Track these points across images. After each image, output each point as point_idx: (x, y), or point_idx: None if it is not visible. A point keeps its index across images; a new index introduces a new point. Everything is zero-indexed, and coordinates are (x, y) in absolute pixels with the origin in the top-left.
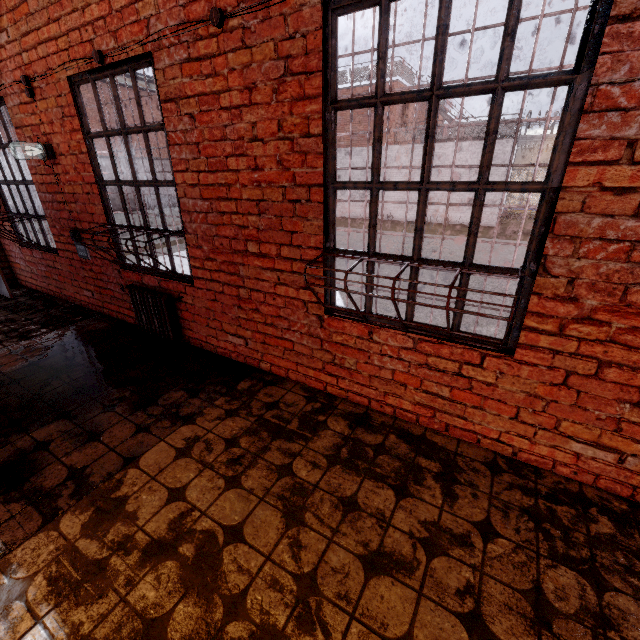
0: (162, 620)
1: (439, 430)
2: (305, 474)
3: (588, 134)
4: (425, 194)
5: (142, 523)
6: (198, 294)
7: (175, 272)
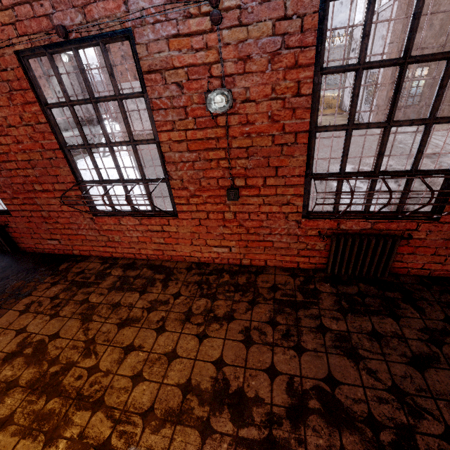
0: (16, 379)
1: (169, 259)
2: (95, 300)
3: (158, 119)
4: (111, 149)
5: (1, 349)
6: (17, 220)
7: None
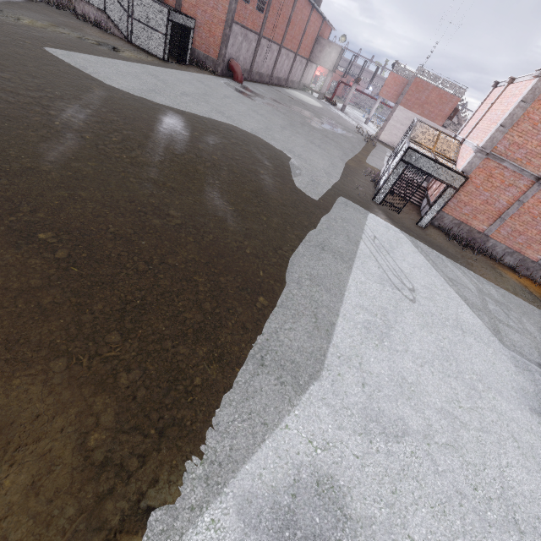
0: None
1: None
2: None
3: None
4: None
5: None
6: None
7: None
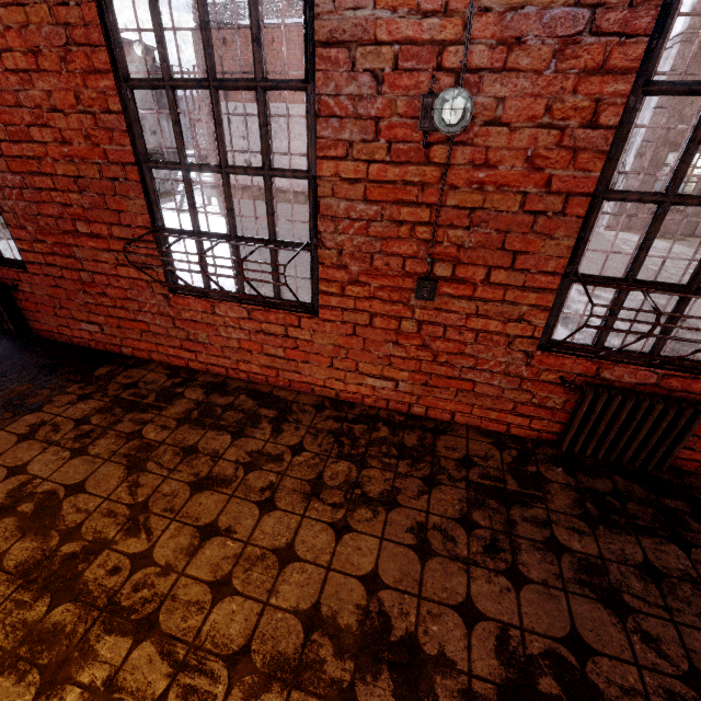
0: None
1: (285, 386)
2: (154, 435)
3: (324, 134)
4: (227, 177)
5: None
6: (35, 281)
7: (2, 257)
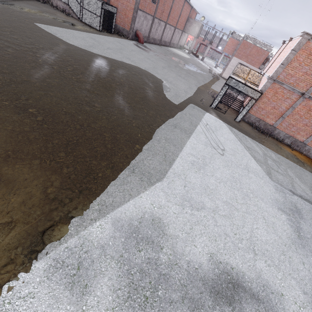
0: None
1: None
2: None
3: None
4: None
5: None
6: None
7: None
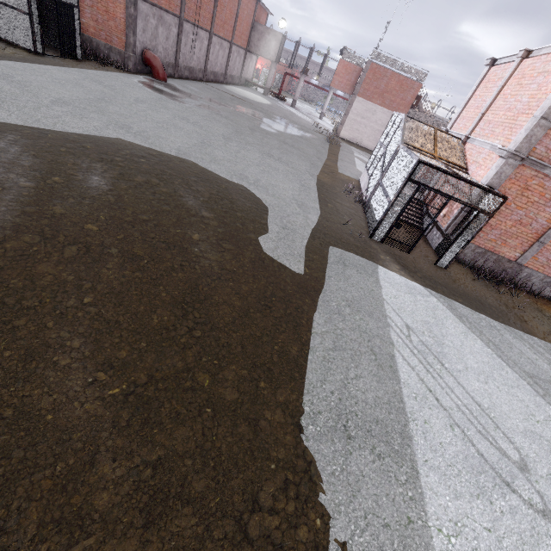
0: None
1: None
2: None
3: None
4: None
5: None
6: None
7: None
